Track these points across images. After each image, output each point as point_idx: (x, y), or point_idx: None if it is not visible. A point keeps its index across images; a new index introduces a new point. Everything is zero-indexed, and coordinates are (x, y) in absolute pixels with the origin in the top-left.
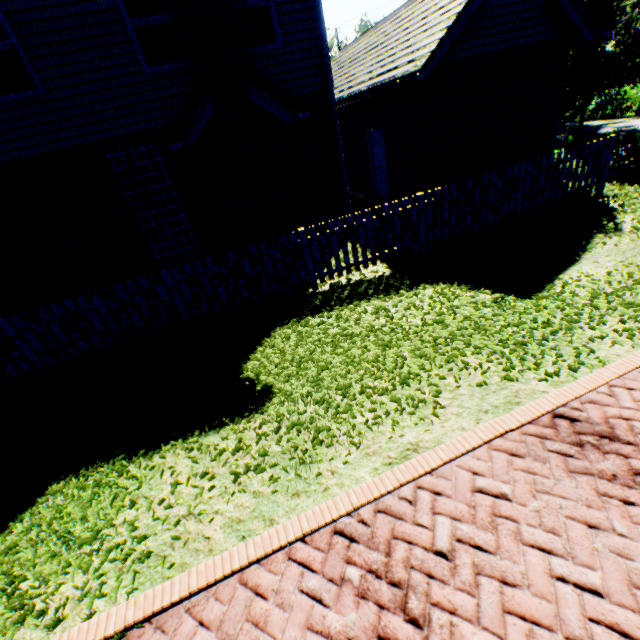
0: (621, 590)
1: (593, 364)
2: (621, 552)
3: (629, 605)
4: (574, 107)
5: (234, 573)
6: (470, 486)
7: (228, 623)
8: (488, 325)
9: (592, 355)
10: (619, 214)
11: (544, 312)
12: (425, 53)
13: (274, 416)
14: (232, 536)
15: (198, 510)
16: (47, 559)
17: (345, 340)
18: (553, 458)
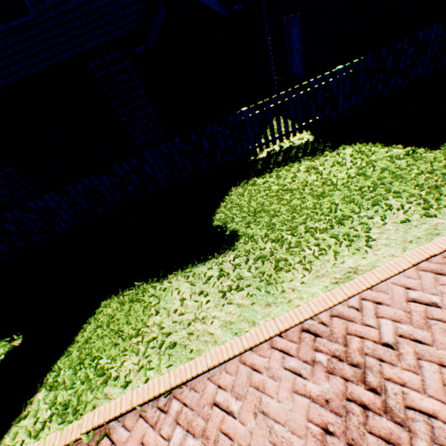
0: None
1: None
2: None
3: None
4: None
5: (235, 356)
6: (404, 297)
7: (237, 387)
8: (403, 174)
9: None
10: None
11: None
12: None
13: (242, 252)
14: (228, 333)
15: (201, 316)
16: (111, 346)
17: (286, 194)
18: None
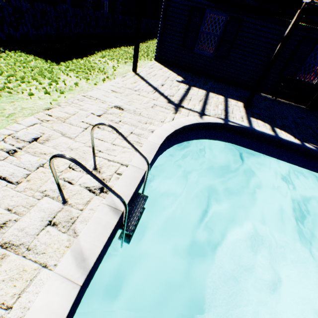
0: None
1: None
2: None
3: None
4: None
5: None
6: None
7: None
8: None
9: None
10: None
11: None
12: None
13: None
14: None
15: None
16: None
17: None
18: None
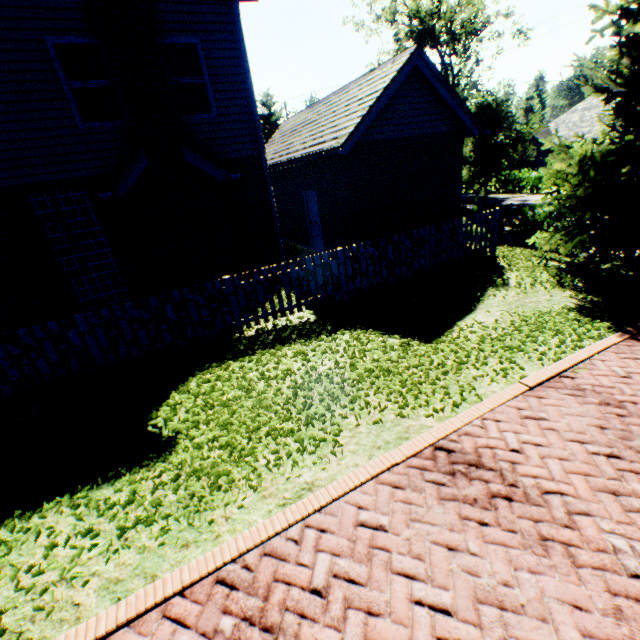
0: (467, 606)
1: (473, 400)
2: (472, 570)
3: (472, 620)
4: (478, 183)
5: None
6: (354, 520)
7: None
8: (393, 367)
9: (474, 392)
10: (506, 271)
11: (440, 355)
12: (345, 133)
13: (176, 463)
14: (106, 599)
15: (73, 574)
16: None
17: (261, 383)
18: (429, 487)
